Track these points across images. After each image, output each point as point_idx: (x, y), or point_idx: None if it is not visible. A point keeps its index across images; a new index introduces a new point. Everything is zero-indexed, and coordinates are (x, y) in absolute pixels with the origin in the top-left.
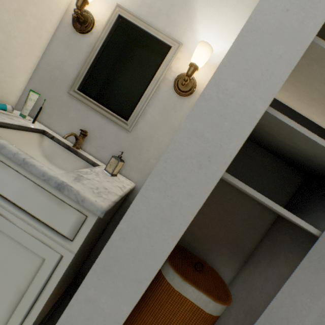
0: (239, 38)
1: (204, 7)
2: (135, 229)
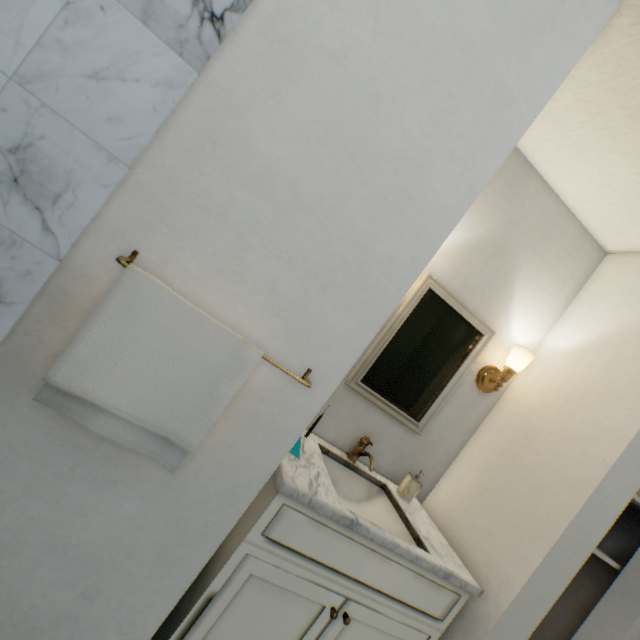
0: (621, 454)
1: (523, 289)
2: (518, 608)
